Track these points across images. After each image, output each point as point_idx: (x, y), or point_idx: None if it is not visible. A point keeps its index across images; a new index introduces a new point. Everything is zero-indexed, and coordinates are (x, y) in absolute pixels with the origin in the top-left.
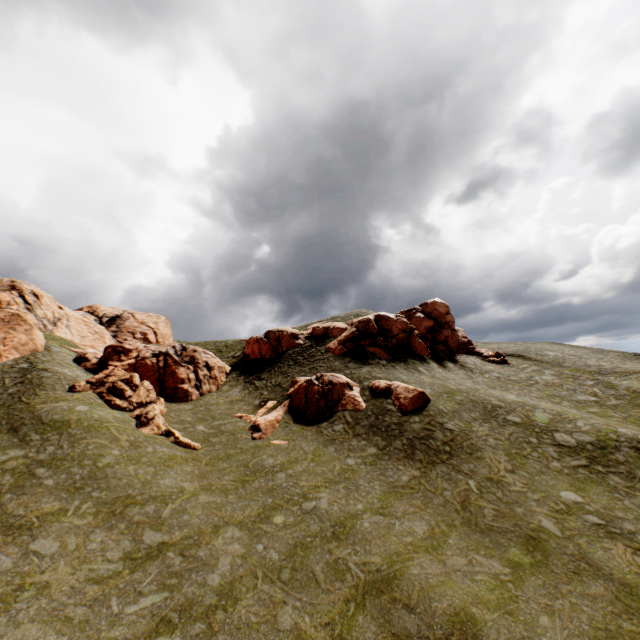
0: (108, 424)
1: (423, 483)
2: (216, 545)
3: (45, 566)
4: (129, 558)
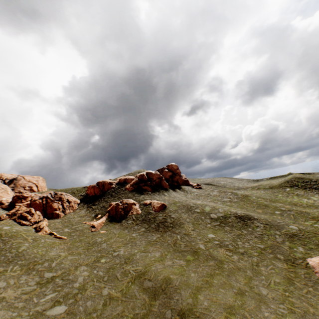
0: (21, 232)
1: (161, 239)
2: (77, 273)
3: (1, 291)
4: (39, 284)
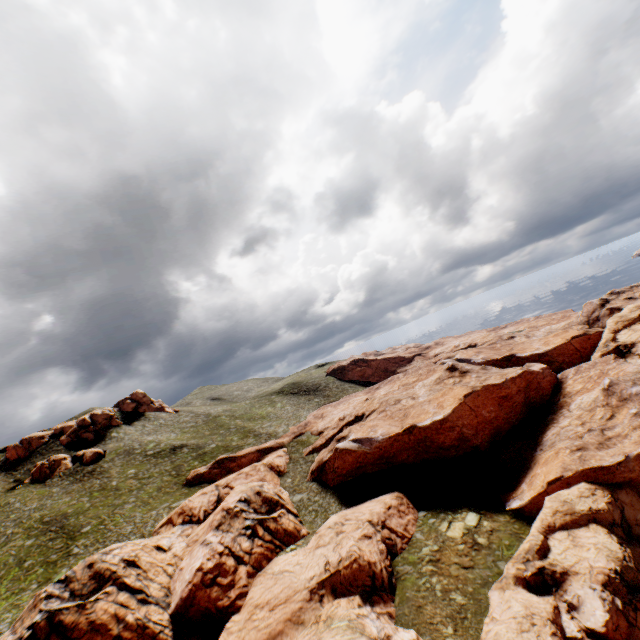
0: None
1: (81, 486)
2: None
3: None
4: None
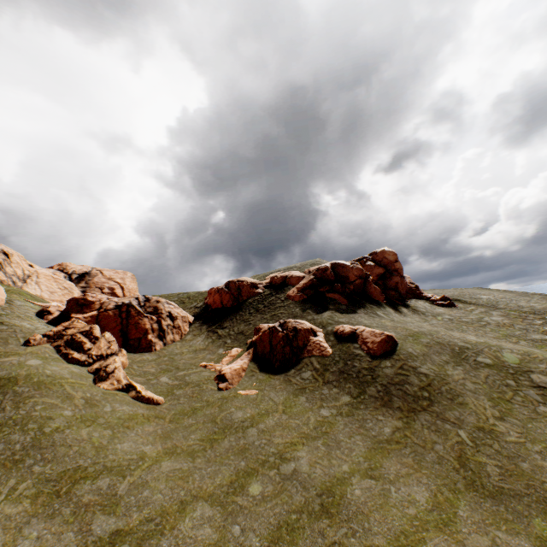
0: (61, 381)
1: (409, 435)
2: (183, 530)
3: None
4: None
